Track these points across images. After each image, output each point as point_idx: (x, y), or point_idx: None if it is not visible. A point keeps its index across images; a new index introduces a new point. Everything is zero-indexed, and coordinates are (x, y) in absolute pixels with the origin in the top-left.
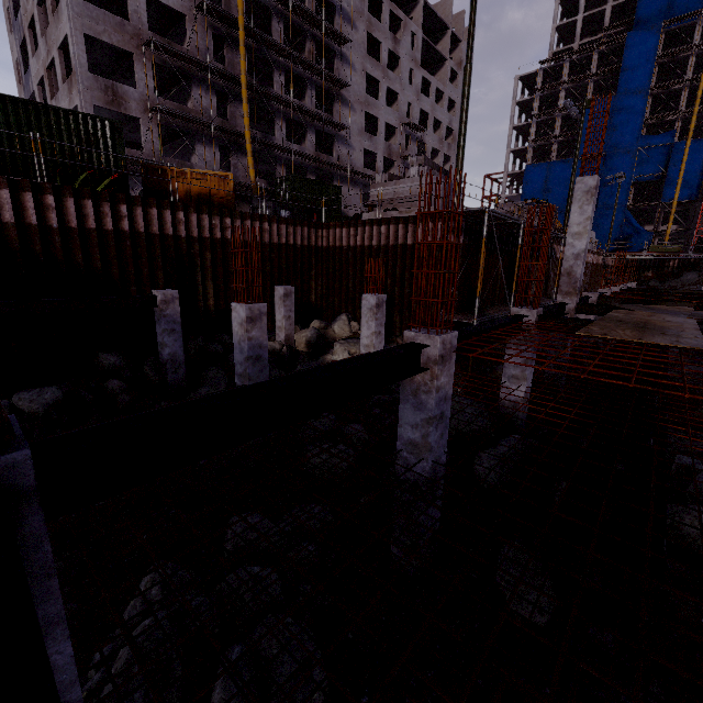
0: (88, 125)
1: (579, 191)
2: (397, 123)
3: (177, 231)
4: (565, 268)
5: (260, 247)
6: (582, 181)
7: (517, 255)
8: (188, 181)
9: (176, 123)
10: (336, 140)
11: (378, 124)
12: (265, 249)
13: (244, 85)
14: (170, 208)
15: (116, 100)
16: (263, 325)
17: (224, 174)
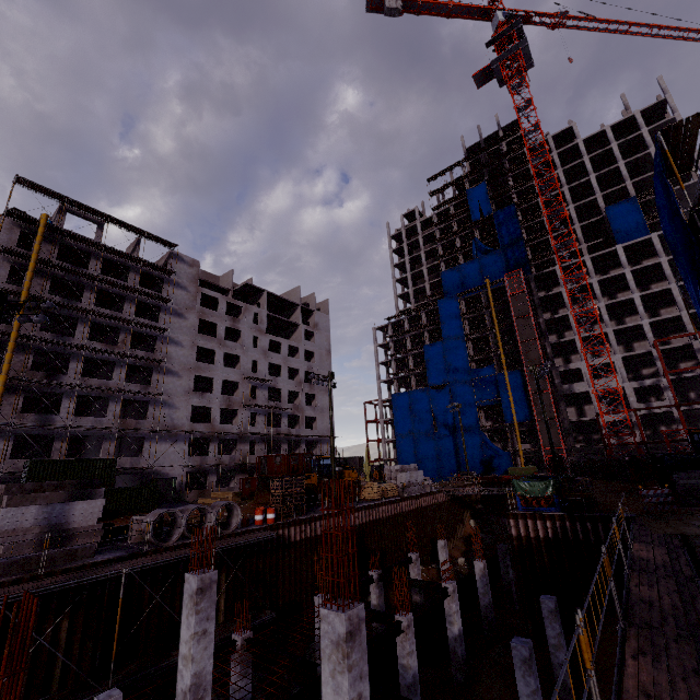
0: None
1: None
2: (239, 378)
3: None
4: None
5: None
6: None
7: None
8: None
9: None
10: (152, 404)
11: (214, 382)
12: None
13: (2, 382)
14: None
15: None
16: None
17: None
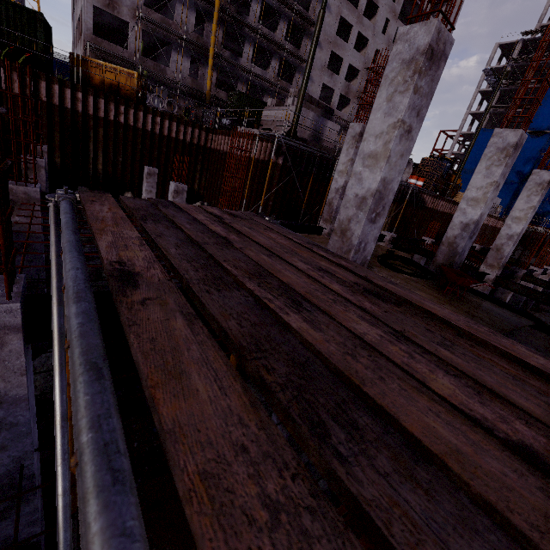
0: (16, 12)
1: (349, 135)
2: (361, 66)
3: (76, 106)
4: (329, 199)
5: (151, 135)
6: (353, 127)
7: (329, 185)
8: (103, 72)
9: (158, 31)
10: (298, 71)
11: (342, 64)
12: (155, 138)
13: (216, 8)
14: (71, 87)
15: (112, 4)
16: (41, 175)
17: (131, 71)
